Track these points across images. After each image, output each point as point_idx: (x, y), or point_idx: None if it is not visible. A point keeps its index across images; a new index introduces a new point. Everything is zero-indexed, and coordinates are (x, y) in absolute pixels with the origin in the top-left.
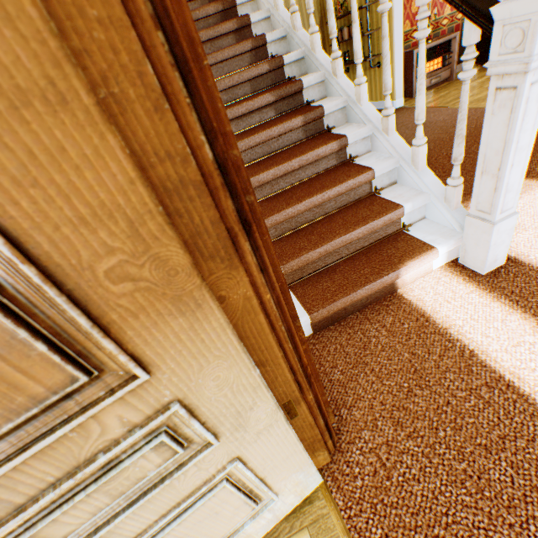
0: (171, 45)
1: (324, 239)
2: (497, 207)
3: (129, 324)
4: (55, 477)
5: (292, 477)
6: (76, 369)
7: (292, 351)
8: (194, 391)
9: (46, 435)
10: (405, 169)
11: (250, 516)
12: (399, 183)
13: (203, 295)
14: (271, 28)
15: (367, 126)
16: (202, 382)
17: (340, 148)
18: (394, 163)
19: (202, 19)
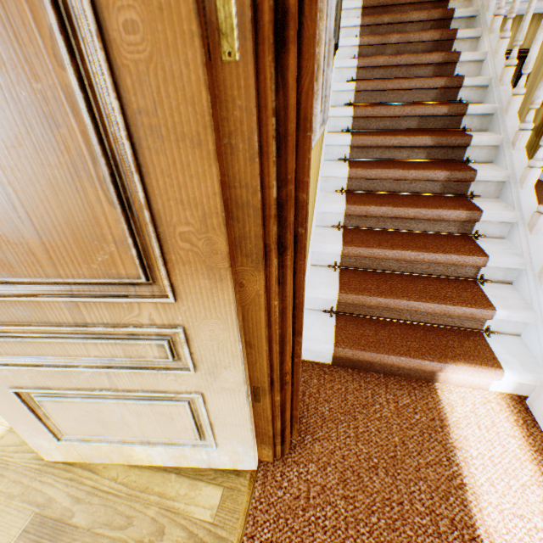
0: (278, 126)
1: (391, 293)
2: None
3: (178, 266)
4: (108, 321)
5: (233, 443)
6: (143, 273)
7: (278, 353)
8: (195, 328)
9: (115, 297)
10: (528, 275)
11: (192, 443)
12: (514, 286)
13: (227, 275)
14: (478, 71)
15: (514, 212)
16: (202, 327)
17: (468, 220)
18: (518, 263)
19: (412, 43)
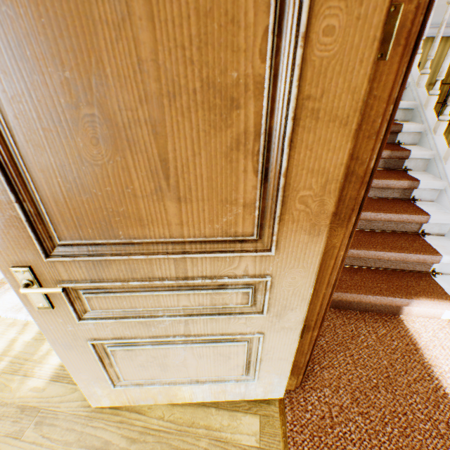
0: (392, 112)
1: (360, 246)
2: None
3: (287, 224)
4: (206, 274)
5: (271, 375)
6: (256, 231)
7: (328, 295)
8: (279, 277)
9: (222, 252)
10: None
11: (235, 379)
12: (446, 237)
13: (324, 231)
14: None
15: (442, 181)
16: (286, 275)
17: (409, 187)
18: None
19: None
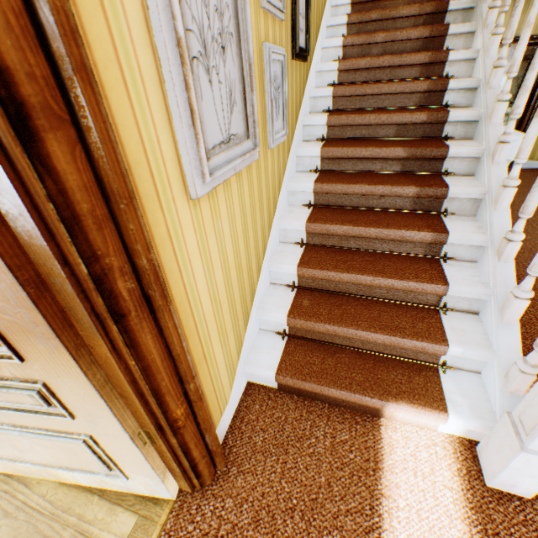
0: (59, 210)
1: (340, 320)
2: (536, 436)
3: (12, 333)
4: None
5: (142, 476)
6: None
7: (157, 404)
8: (56, 384)
9: None
10: (491, 308)
11: (106, 472)
12: (480, 317)
13: (58, 343)
14: (470, 70)
15: (485, 235)
16: (61, 383)
17: (434, 242)
18: (482, 294)
19: (399, 41)
